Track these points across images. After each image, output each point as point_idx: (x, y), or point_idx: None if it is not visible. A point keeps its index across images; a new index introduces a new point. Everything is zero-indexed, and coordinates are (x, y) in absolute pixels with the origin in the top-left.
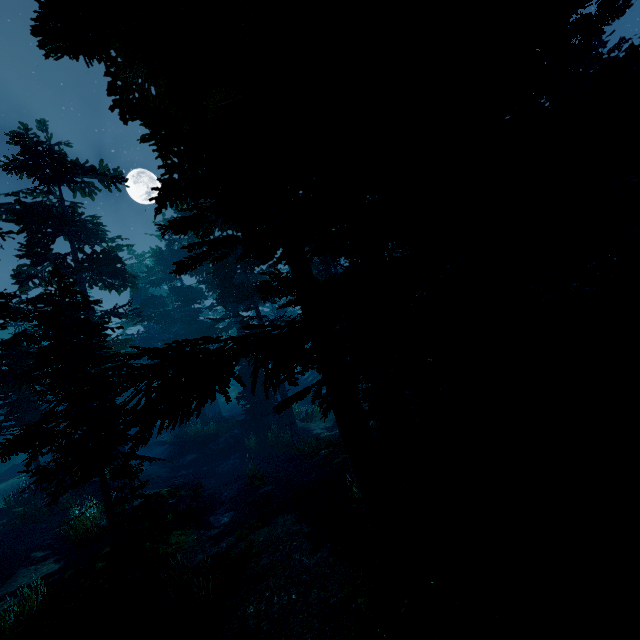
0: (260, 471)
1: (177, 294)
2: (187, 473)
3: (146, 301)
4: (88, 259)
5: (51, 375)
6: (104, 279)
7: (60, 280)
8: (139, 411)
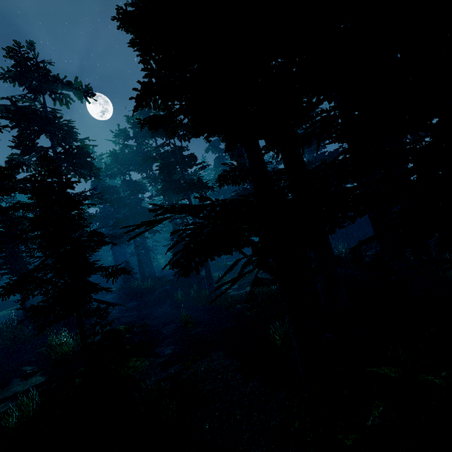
0: (190, 317)
1: (127, 185)
2: (132, 314)
3: (104, 189)
4: (65, 152)
5: (41, 237)
6: (76, 169)
7: (48, 164)
8: (107, 268)
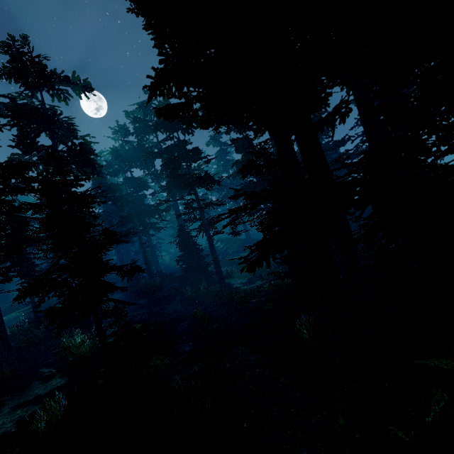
0: (204, 313)
1: (130, 183)
2: (142, 313)
3: (107, 187)
4: (67, 150)
5: (53, 237)
6: (79, 167)
7: (56, 161)
8: (122, 267)
